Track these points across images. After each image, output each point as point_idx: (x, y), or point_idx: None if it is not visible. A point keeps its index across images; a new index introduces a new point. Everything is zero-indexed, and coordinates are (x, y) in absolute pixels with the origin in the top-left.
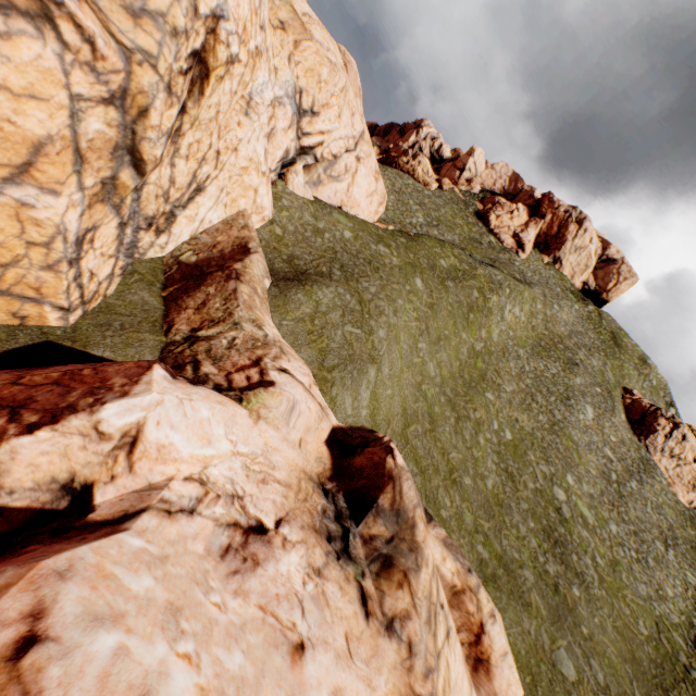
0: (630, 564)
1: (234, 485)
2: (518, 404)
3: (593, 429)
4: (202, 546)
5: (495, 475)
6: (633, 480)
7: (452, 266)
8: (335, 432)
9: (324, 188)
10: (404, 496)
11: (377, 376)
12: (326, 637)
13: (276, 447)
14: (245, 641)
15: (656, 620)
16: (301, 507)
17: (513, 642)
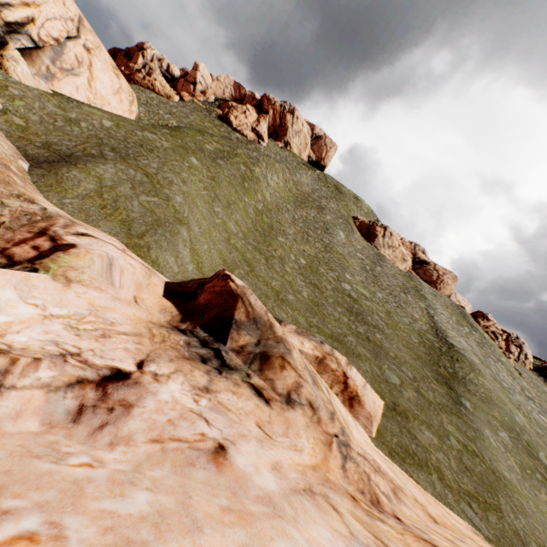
0: (395, 310)
1: (60, 346)
2: (300, 240)
3: (347, 244)
4: (36, 423)
5: (306, 288)
6: (377, 266)
7: (217, 149)
8: (170, 286)
9: (61, 83)
10: (254, 307)
11: (190, 235)
12: (242, 432)
13: (107, 306)
14: (146, 479)
15: (418, 333)
16: (162, 347)
17: None
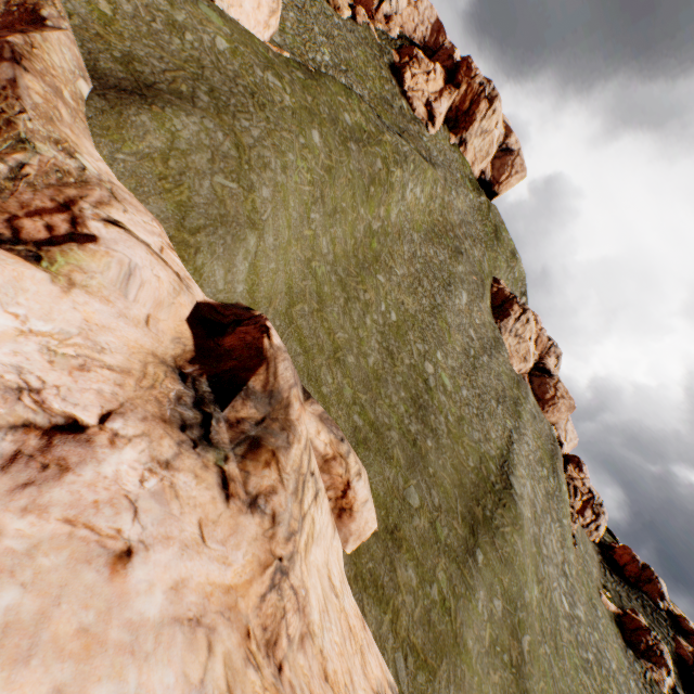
0: (471, 419)
1: (23, 375)
2: (406, 287)
3: (464, 313)
4: None
5: (377, 354)
6: (486, 355)
7: (358, 125)
8: (200, 309)
9: None
10: (279, 377)
11: (258, 246)
12: (170, 533)
13: (106, 325)
14: (31, 569)
15: (481, 456)
16: (145, 396)
17: (375, 488)
